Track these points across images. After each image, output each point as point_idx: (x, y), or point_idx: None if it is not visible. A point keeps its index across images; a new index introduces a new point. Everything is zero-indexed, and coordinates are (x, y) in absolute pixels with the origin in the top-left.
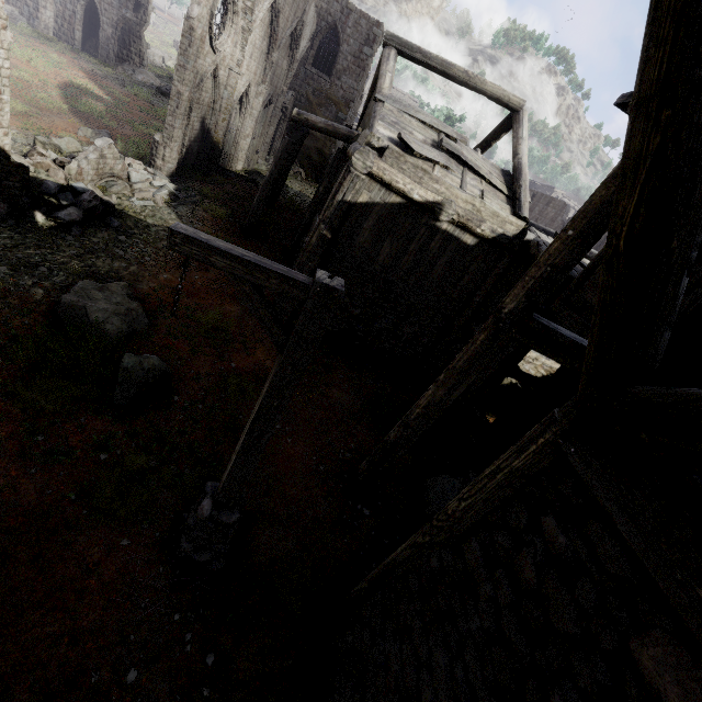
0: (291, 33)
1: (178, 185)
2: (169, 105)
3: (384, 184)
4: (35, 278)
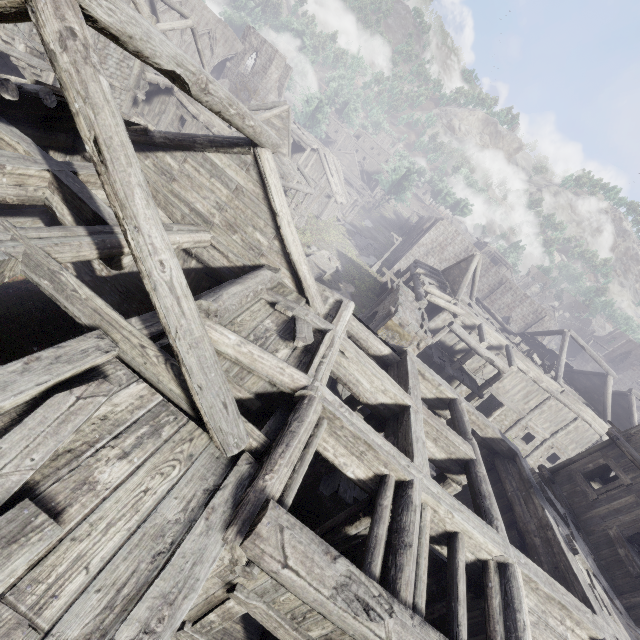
0: (209, 36)
1: None
2: None
3: None
4: None
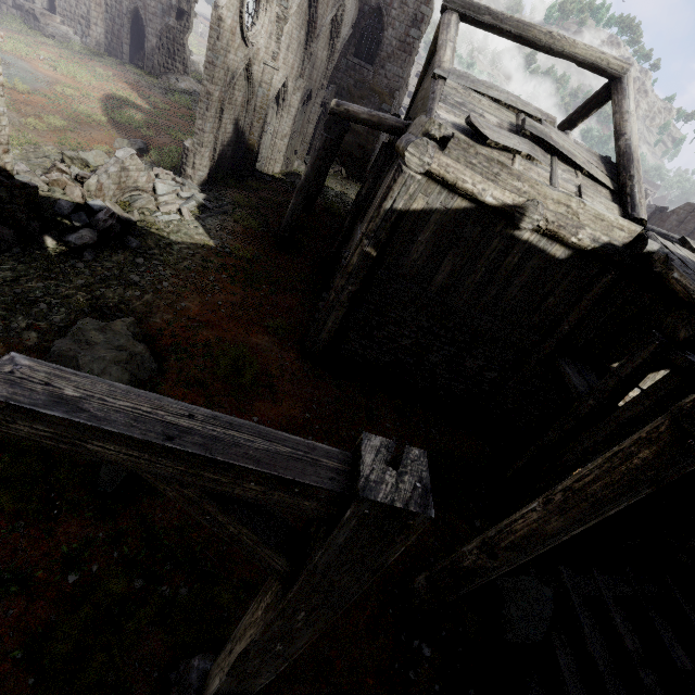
0: (331, 20)
1: (209, 194)
2: (198, 108)
3: (446, 185)
4: (31, 317)
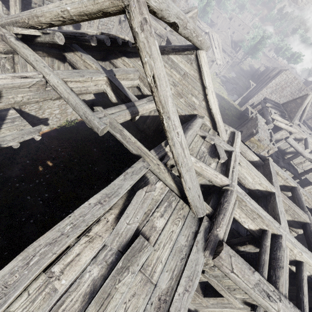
0: None
1: None
2: None
3: None
4: None
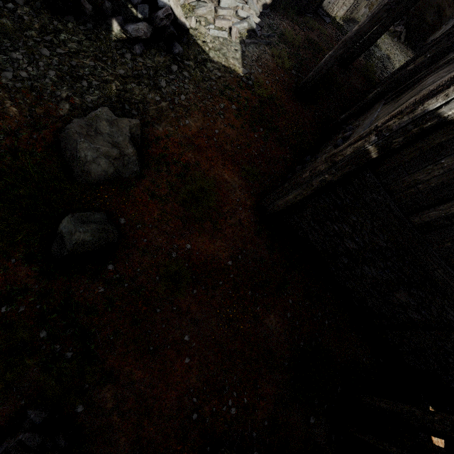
0: None
1: (265, 20)
2: None
3: None
4: (72, 90)
